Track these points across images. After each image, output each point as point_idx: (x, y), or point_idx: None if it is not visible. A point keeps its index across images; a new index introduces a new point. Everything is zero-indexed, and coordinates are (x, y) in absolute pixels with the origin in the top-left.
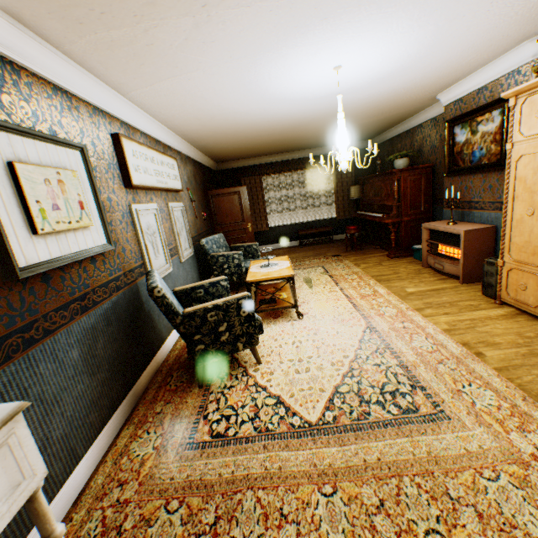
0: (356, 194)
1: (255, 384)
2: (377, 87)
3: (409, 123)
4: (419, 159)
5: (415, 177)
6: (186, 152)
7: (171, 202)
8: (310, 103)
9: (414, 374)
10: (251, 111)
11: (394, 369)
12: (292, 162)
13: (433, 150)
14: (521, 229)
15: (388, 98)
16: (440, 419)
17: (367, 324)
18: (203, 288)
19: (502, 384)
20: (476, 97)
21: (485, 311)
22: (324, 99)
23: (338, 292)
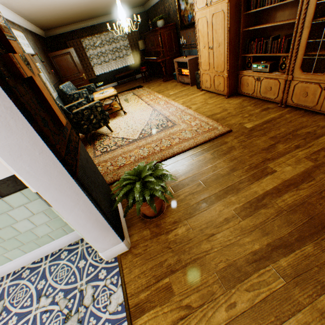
0: (142, 46)
1: (113, 138)
2: None
3: None
4: (169, 20)
5: (168, 32)
6: (23, 25)
7: None
8: None
9: (168, 118)
10: None
11: (162, 119)
12: (98, 26)
13: (174, 13)
14: (203, 55)
15: None
16: (174, 126)
17: (153, 109)
18: (75, 106)
19: (193, 113)
20: None
21: (196, 94)
22: None
23: (141, 101)
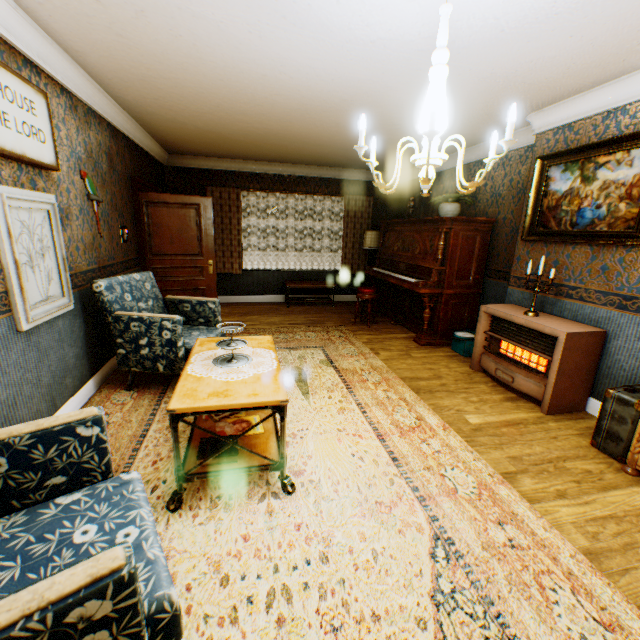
0: (372, 243)
1: None
2: (476, 56)
3: (464, 156)
4: (470, 209)
5: (470, 234)
6: (89, 100)
7: (11, 184)
8: (352, 53)
9: None
10: (232, 26)
11: None
12: (290, 180)
13: (496, 199)
14: None
15: (471, 94)
16: None
17: (432, 522)
18: (4, 453)
19: None
20: (601, 123)
21: (623, 493)
22: (381, 51)
23: (356, 411)
